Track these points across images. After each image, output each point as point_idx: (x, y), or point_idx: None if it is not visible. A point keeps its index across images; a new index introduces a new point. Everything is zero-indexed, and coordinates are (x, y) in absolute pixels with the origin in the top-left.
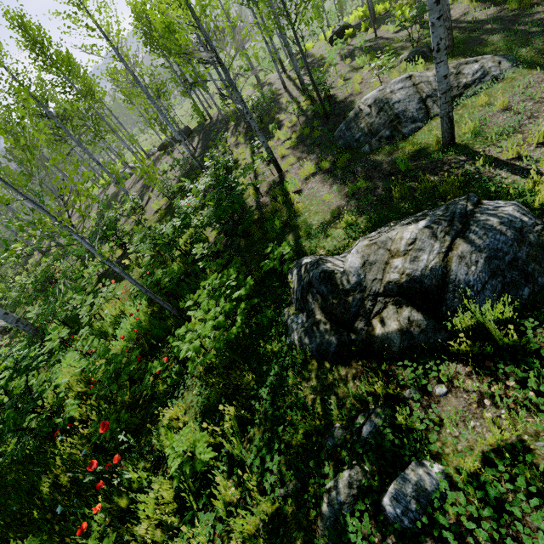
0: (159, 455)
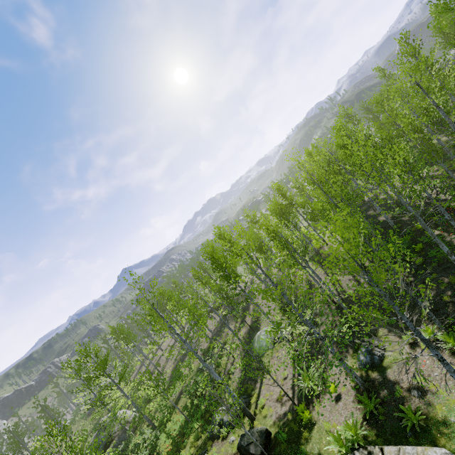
0: None
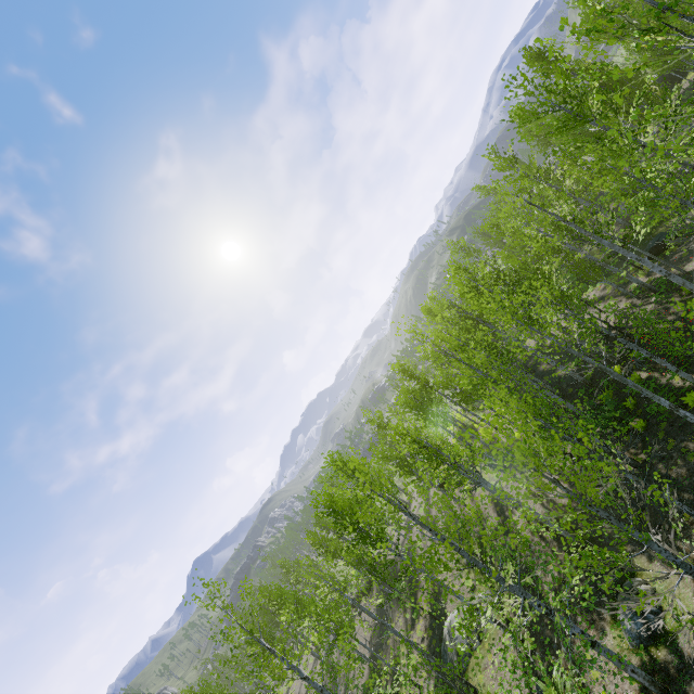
0: None
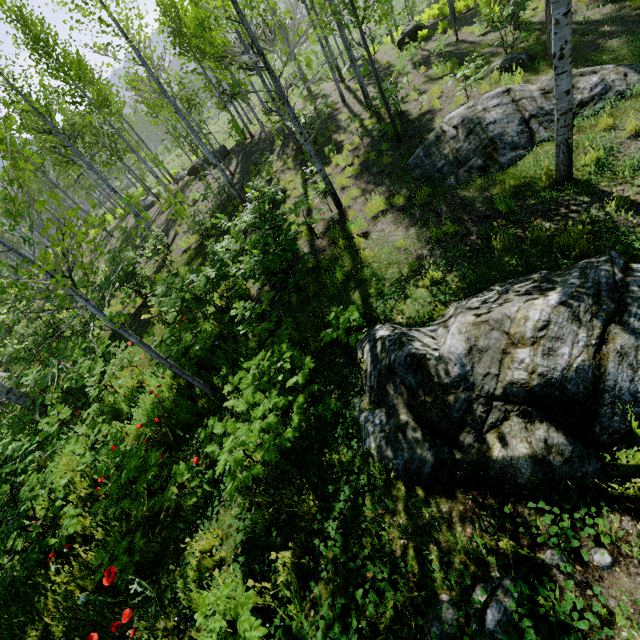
0: (185, 607)
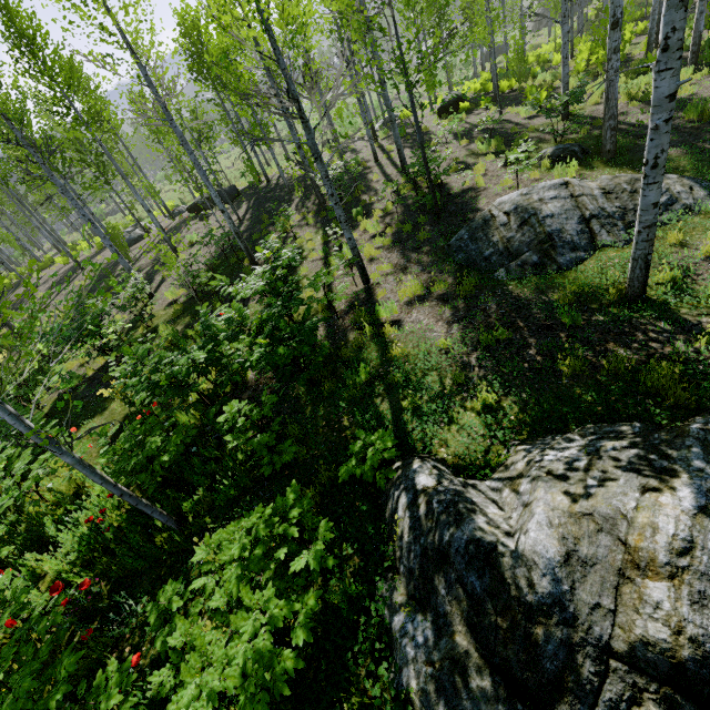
0: None
